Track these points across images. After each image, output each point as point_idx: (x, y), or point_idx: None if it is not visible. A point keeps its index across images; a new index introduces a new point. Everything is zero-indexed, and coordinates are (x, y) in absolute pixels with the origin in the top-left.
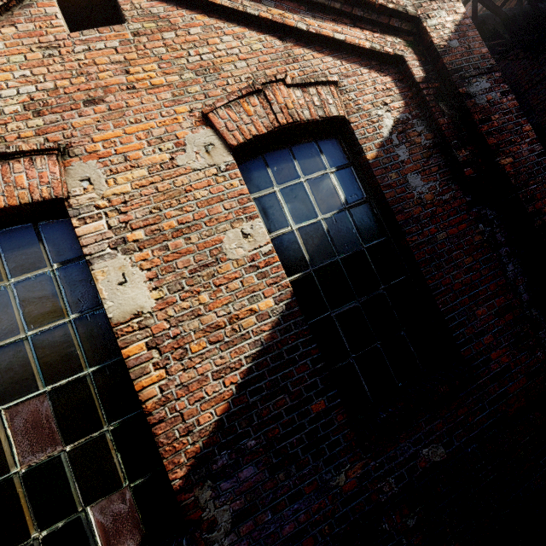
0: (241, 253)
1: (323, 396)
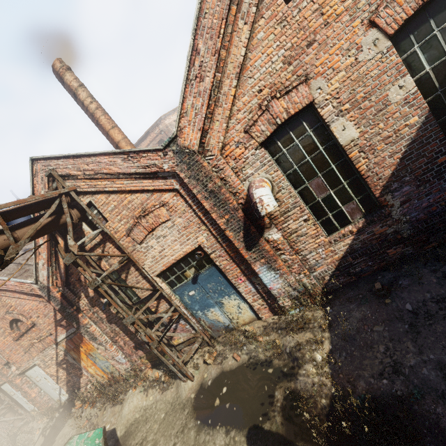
0: (399, 98)
1: (445, 155)
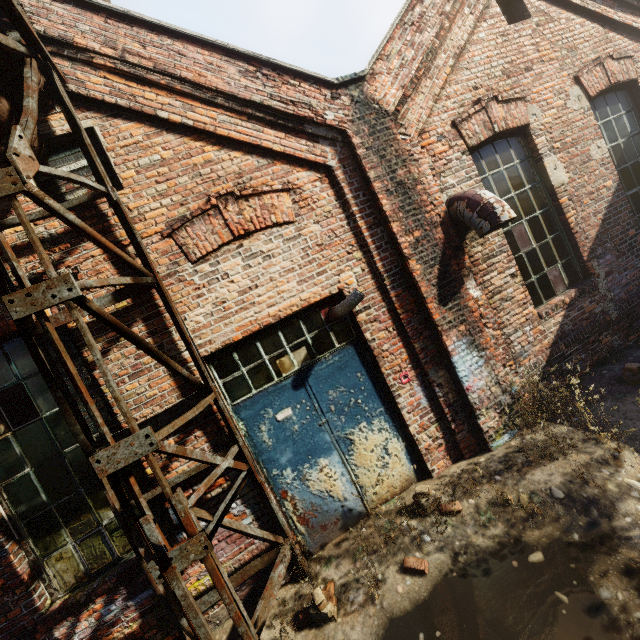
0: (597, 157)
1: (633, 228)
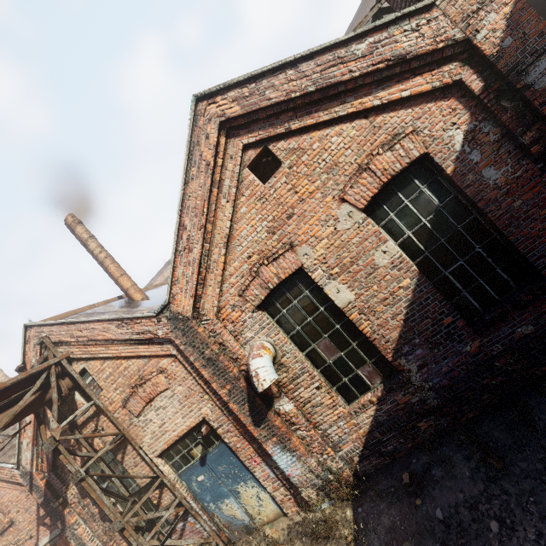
0: (385, 262)
1: (449, 316)
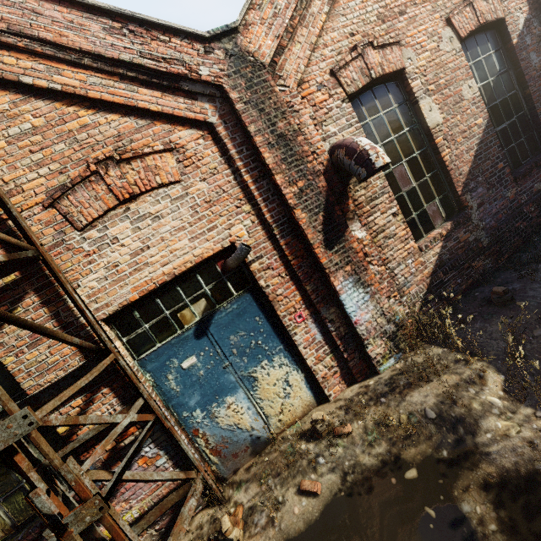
0: (469, 97)
1: (502, 162)
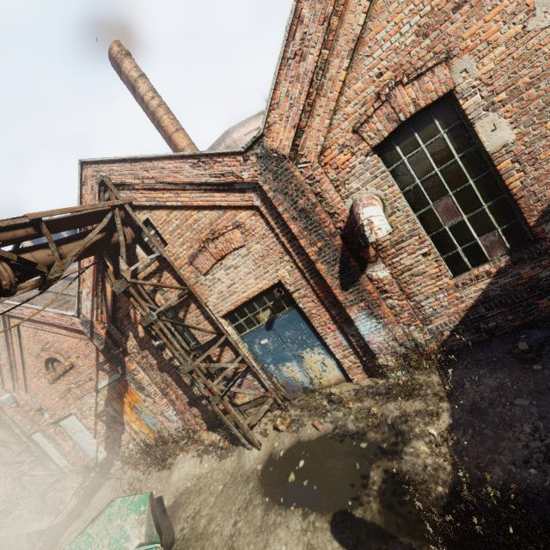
0: None
1: None
